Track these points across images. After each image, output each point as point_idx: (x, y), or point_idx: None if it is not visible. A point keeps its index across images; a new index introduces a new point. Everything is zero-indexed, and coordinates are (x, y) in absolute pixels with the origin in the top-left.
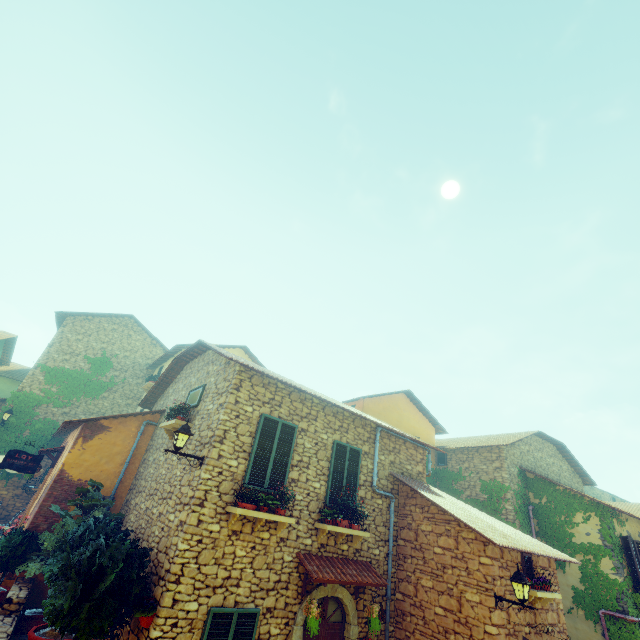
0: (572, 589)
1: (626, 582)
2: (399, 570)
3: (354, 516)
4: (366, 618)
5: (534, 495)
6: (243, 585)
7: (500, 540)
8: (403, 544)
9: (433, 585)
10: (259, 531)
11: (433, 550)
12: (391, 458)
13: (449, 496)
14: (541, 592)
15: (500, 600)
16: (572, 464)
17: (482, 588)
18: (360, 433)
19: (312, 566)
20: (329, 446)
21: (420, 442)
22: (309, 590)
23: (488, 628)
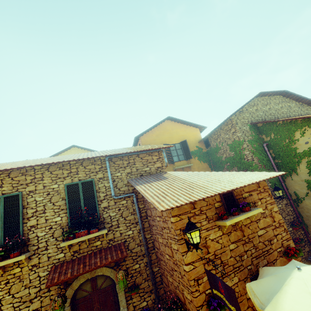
0: (305, 182)
1: None
2: (152, 235)
3: (89, 226)
4: (131, 274)
5: (265, 136)
6: (5, 308)
7: (172, 203)
8: (149, 219)
9: (162, 241)
10: (9, 271)
11: (157, 219)
12: (127, 171)
13: (179, 173)
14: (232, 219)
15: (188, 245)
16: (299, 100)
17: (176, 240)
18: (91, 169)
19: (56, 274)
20: (62, 190)
21: (144, 150)
22: (71, 282)
23: (184, 267)
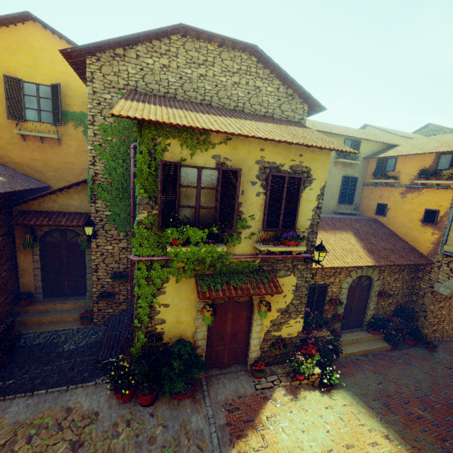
0: None
1: (148, 220)
2: None
3: None
4: None
5: None
6: None
7: None
8: None
9: None
10: None
11: None
12: None
13: None
14: None
15: None
16: (288, 83)
17: None
18: None
19: None
20: None
21: None
22: None
23: None
